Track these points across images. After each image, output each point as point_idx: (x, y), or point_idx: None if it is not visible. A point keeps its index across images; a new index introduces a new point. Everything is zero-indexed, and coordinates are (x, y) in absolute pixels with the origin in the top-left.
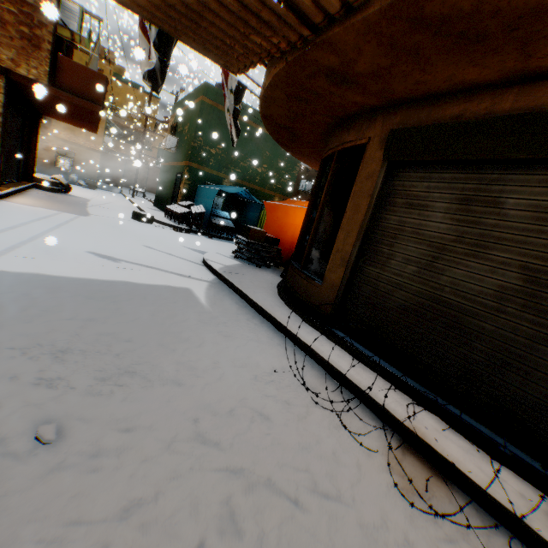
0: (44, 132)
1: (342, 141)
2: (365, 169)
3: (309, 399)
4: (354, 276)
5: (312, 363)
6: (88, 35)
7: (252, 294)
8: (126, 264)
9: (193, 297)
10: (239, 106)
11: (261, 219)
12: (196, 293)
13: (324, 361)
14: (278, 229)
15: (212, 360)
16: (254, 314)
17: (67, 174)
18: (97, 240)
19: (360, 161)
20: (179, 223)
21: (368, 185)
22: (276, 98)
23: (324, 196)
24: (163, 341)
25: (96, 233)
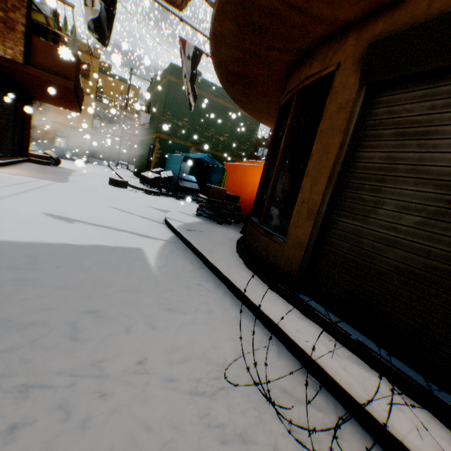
0: (43, 118)
1: (302, 78)
2: (334, 100)
3: (277, 422)
4: (325, 231)
5: (278, 346)
6: (64, 22)
7: (208, 253)
8: (80, 224)
9: (141, 259)
10: (196, 71)
11: (224, 181)
12: (147, 253)
13: (294, 345)
14: (238, 187)
15: (138, 356)
16: (209, 276)
17: (63, 151)
18: (61, 202)
19: (325, 96)
20: (150, 187)
21: (340, 119)
22: (226, 32)
23: (284, 143)
24: (75, 325)
25: (64, 196)
